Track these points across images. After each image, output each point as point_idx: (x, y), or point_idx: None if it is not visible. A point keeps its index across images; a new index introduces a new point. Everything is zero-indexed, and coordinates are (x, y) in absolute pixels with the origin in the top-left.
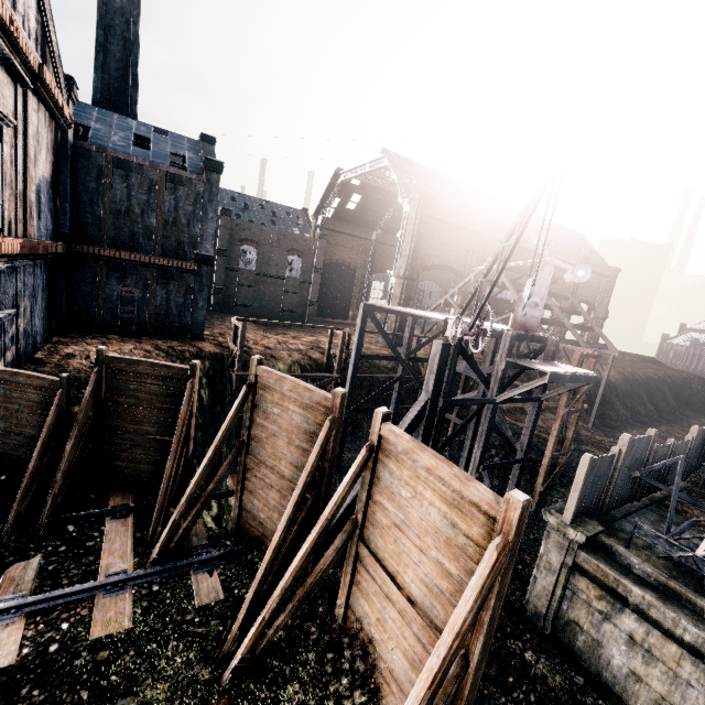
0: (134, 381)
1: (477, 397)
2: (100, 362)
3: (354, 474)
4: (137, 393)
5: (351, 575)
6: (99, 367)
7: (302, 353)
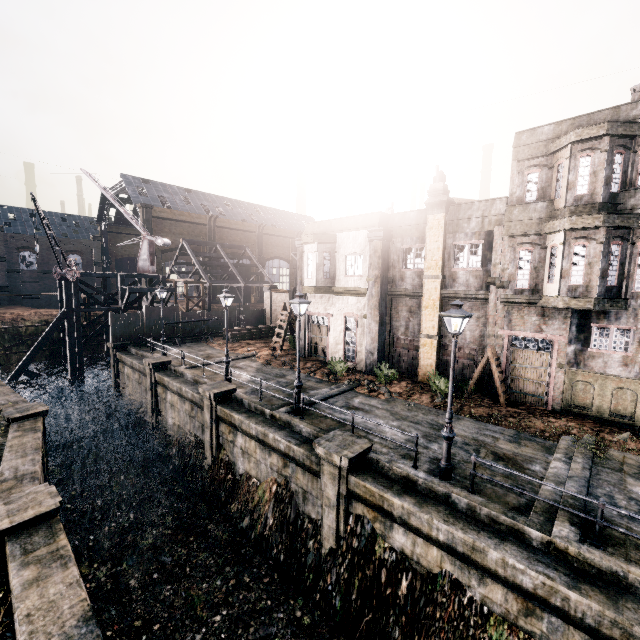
0: None
1: None
2: None
3: None
4: None
5: None
6: None
7: (52, 315)
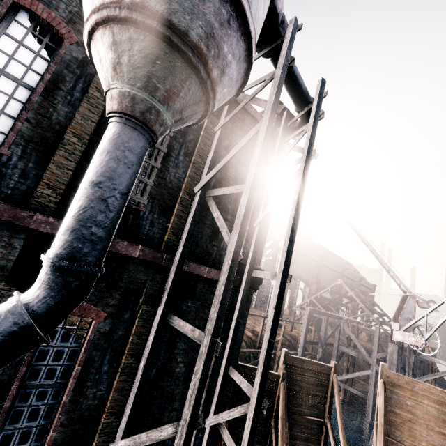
0: (300, 374)
1: (371, 374)
2: (285, 360)
3: None
4: (300, 383)
5: None
6: (284, 363)
7: None
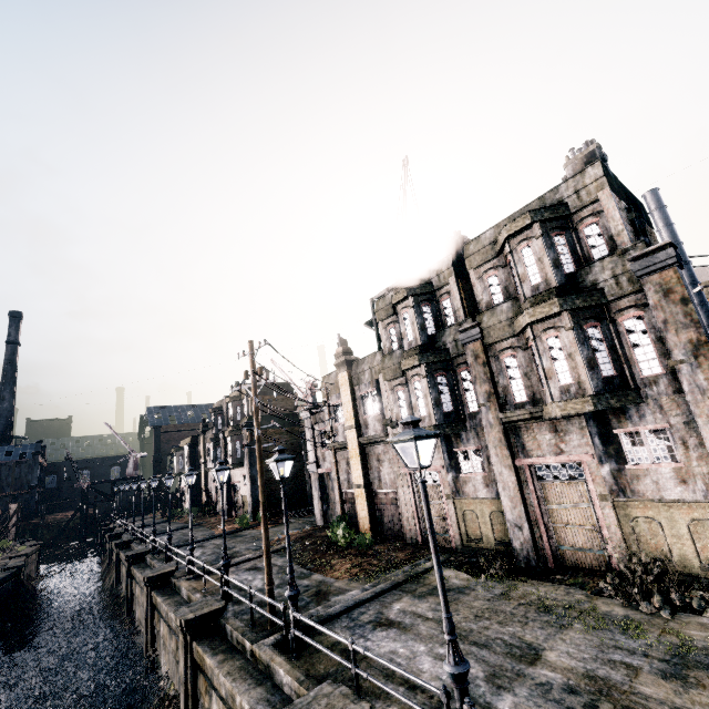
0: None
1: None
2: None
3: (16, 512)
4: None
5: (18, 530)
6: None
7: None
